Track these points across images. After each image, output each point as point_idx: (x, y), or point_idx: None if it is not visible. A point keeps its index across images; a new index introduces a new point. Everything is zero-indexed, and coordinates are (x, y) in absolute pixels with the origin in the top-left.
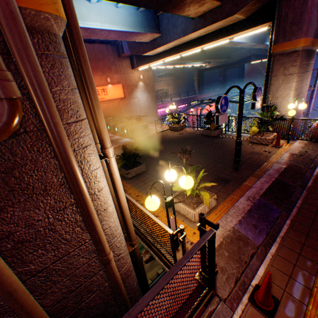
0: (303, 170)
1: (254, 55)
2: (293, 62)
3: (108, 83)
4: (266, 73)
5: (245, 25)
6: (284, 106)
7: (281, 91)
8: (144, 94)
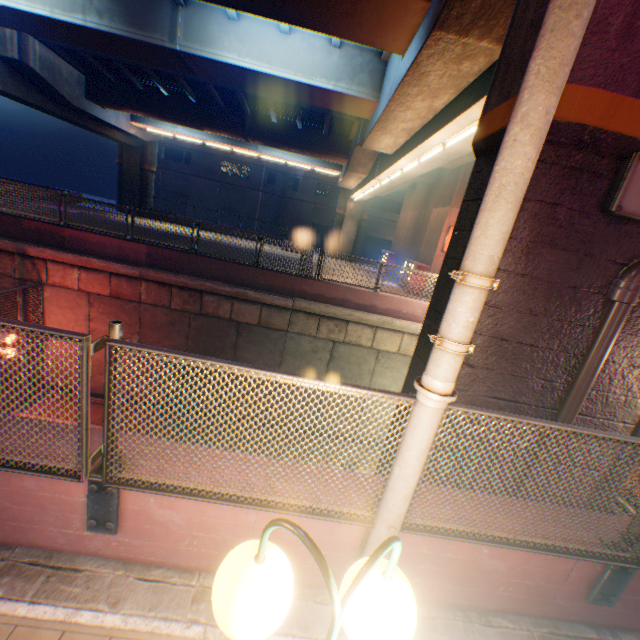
0: None
1: None
2: None
3: None
4: None
5: None
6: None
7: None
8: None
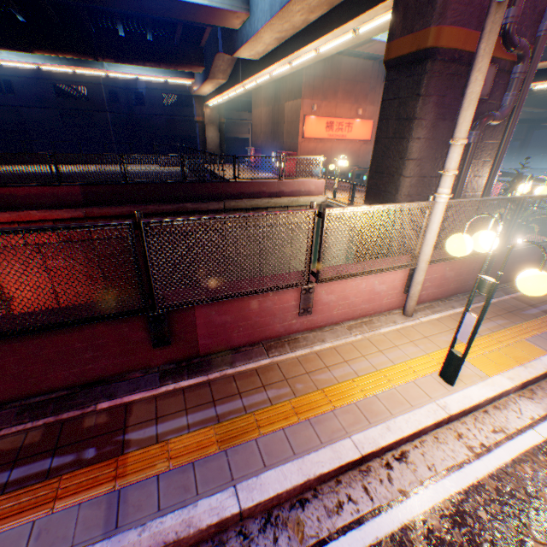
0: None
1: None
2: None
3: (356, 117)
4: None
5: None
6: None
7: None
8: None
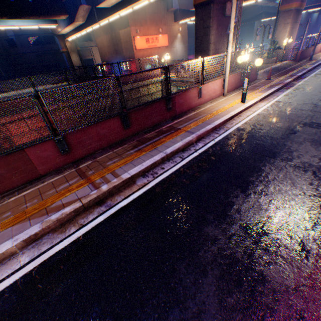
0: (285, 67)
1: (265, 13)
2: (289, 17)
3: (159, 33)
4: (274, 24)
5: None
6: (282, 43)
7: (281, 34)
8: (180, 45)
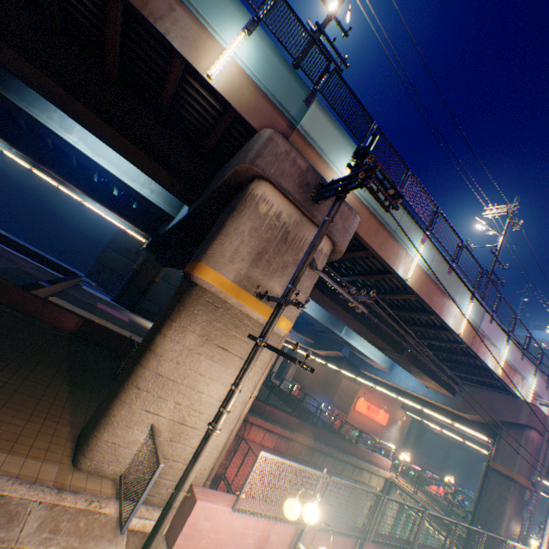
0: None
1: None
2: None
3: (381, 407)
4: None
5: None
6: None
7: None
8: (396, 432)
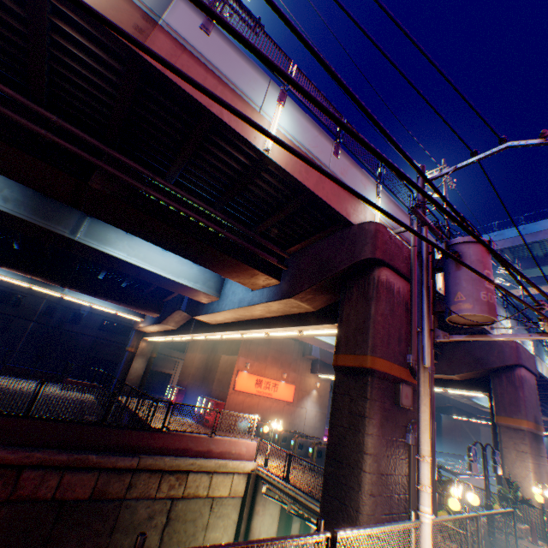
0: None
1: (455, 407)
2: (521, 439)
3: (281, 378)
4: (492, 439)
5: (460, 384)
6: (526, 488)
7: (518, 467)
8: (314, 406)
